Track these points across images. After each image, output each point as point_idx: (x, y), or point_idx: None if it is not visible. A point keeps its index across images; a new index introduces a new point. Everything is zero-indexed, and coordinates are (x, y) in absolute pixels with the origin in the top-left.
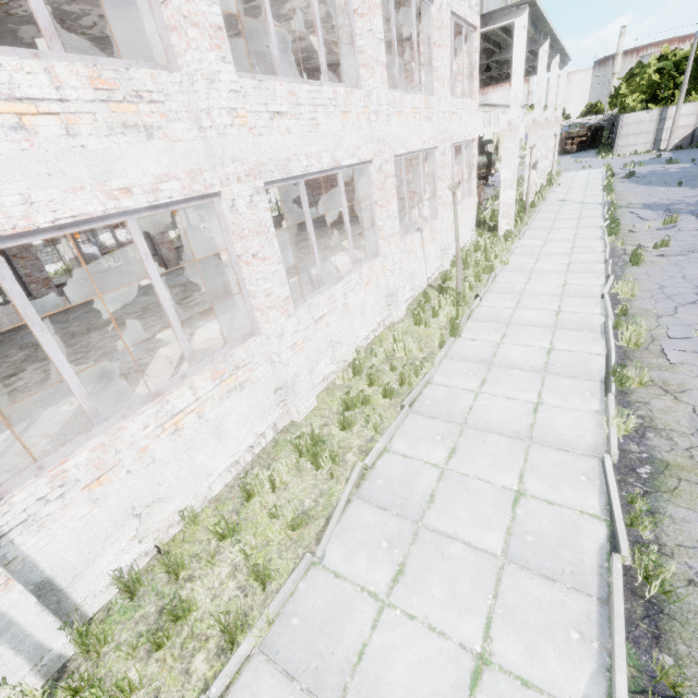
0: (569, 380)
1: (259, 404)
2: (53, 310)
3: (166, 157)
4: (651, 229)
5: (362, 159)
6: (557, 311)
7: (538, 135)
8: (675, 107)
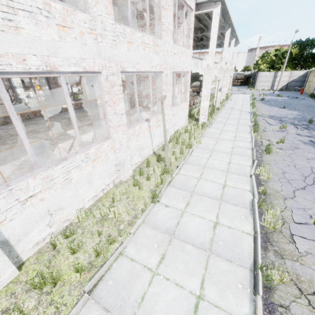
0: (227, 264)
1: None
2: None
3: None
4: (274, 130)
5: (88, 69)
6: (224, 184)
7: (222, 75)
8: (281, 72)
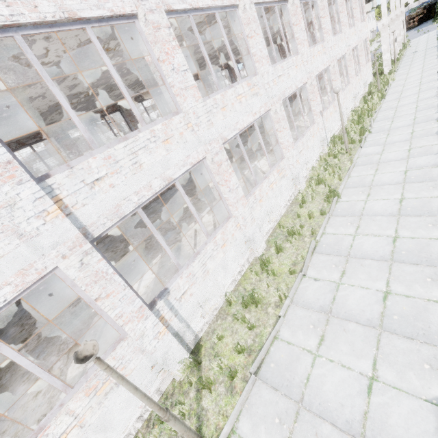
0: (427, 91)
1: (338, 118)
2: (231, 141)
3: (326, 58)
4: None
5: (345, 53)
6: (420, 82)
7: (394, 25)
8: None
